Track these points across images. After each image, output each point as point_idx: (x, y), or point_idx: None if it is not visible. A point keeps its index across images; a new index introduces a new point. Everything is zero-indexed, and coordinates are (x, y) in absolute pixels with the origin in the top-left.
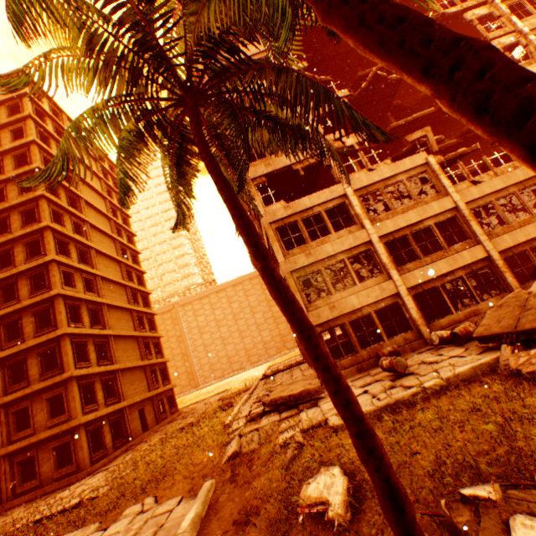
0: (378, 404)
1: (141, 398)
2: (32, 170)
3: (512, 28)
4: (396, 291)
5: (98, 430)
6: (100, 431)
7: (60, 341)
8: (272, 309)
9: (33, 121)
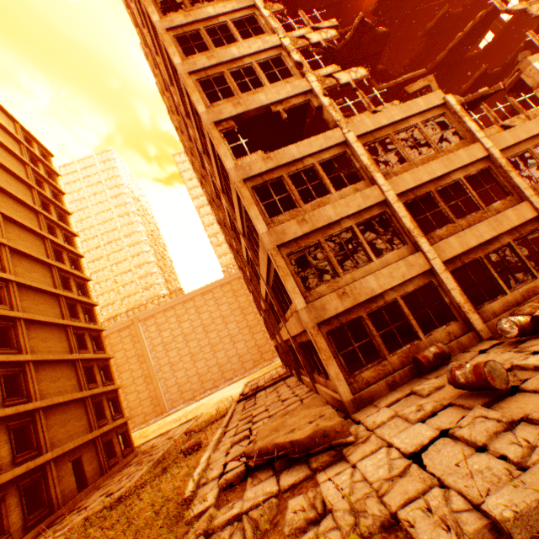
0: None
1: (77, 443)
2: None
3: None
4: (429, 267)
5: None
6: None
7: None
8: (247, 318)
9: None
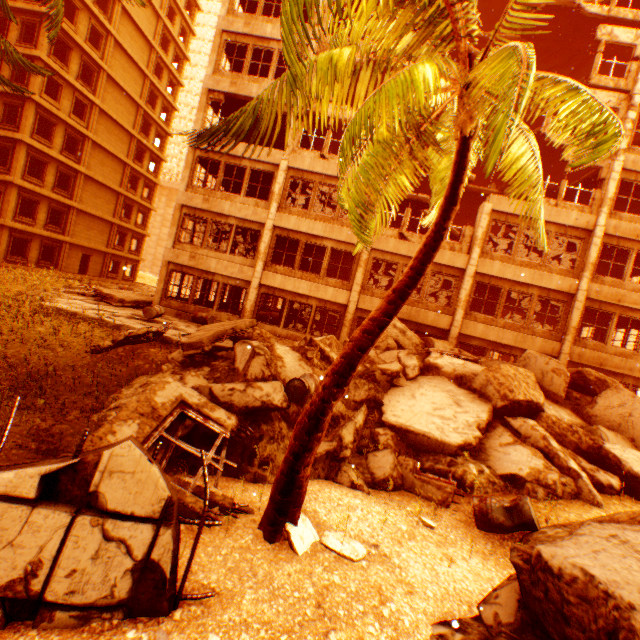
0: (72, 310)
1: (91, 246)
2: None
3: (632, 86)
4: (251, 280)
5: (27, 242)
6: (27, 244)
7: (18, 145)
8: None
9: None
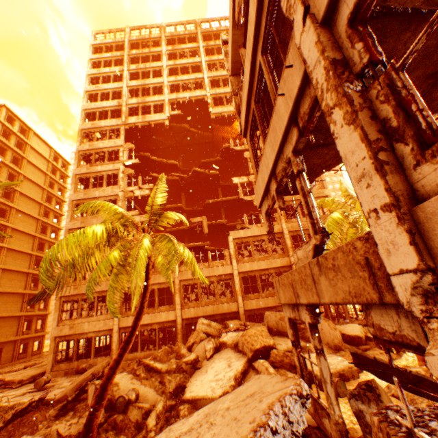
0: None
1: (3, 340)
2: None
3: None
4: (113, 327)
5: None
6: None
7: None
8: None
9: None
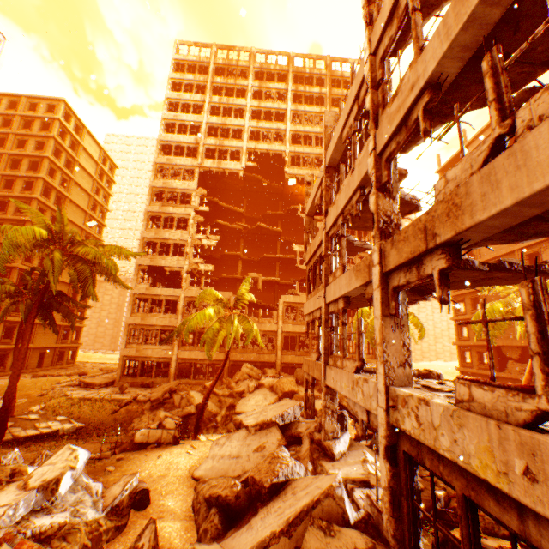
0: (87, 396)
1: (47, 346)
2: (38, 177)
3: None
4: (172, 357)
5: (6, 355)
6: (6, 356)
7: None
8: None
9: (55, 140)
